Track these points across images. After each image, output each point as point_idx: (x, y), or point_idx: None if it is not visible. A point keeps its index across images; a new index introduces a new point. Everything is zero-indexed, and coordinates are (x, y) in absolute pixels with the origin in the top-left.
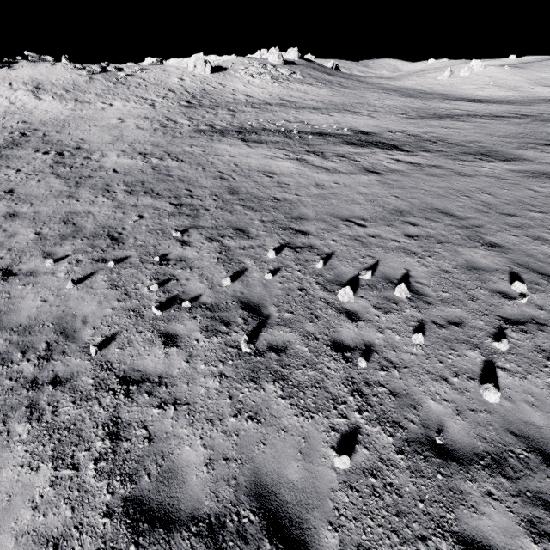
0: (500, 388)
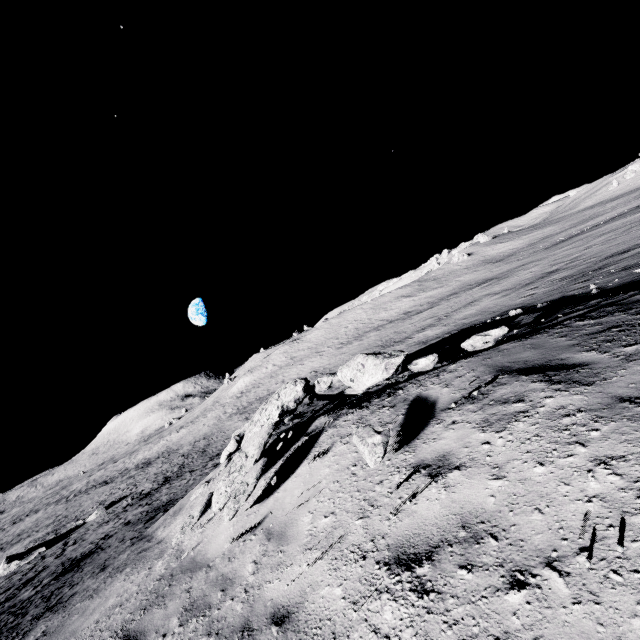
0: None
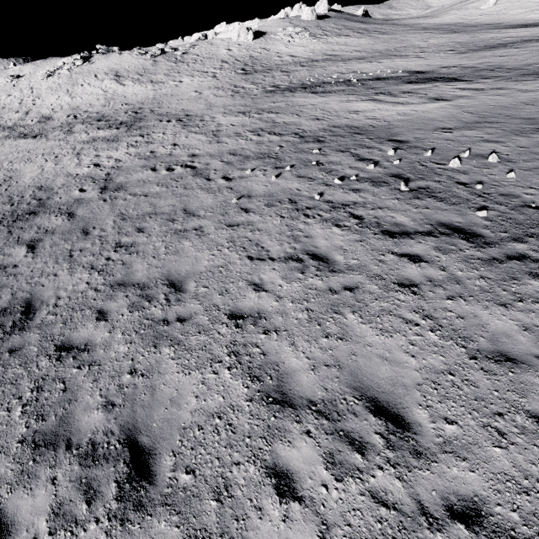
0: None
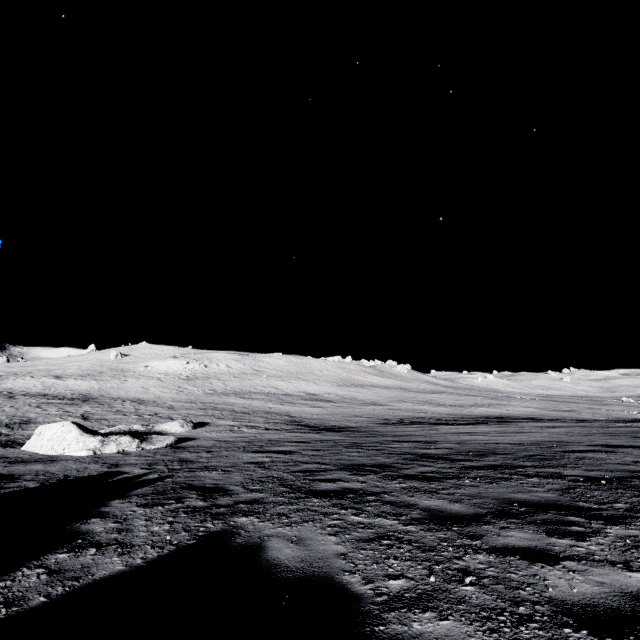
0: None
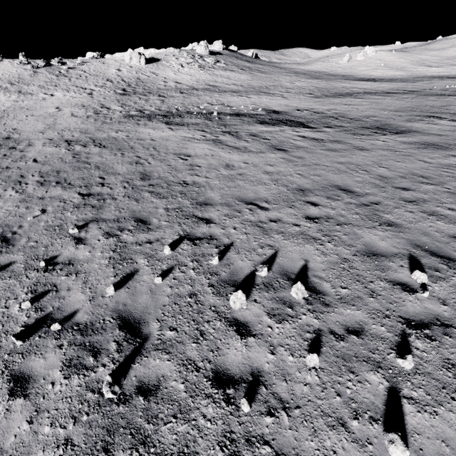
0: (408, 433)
